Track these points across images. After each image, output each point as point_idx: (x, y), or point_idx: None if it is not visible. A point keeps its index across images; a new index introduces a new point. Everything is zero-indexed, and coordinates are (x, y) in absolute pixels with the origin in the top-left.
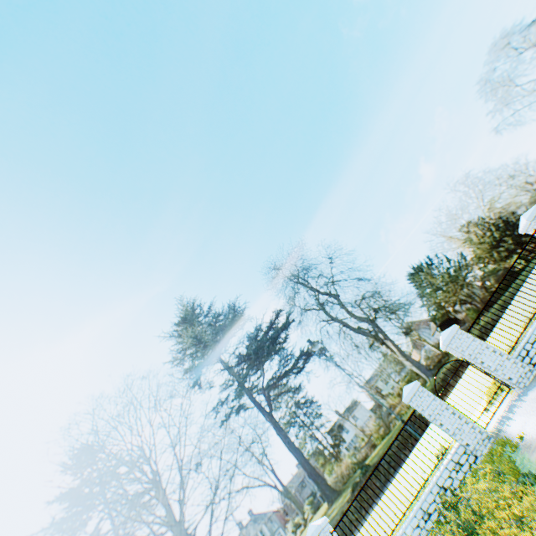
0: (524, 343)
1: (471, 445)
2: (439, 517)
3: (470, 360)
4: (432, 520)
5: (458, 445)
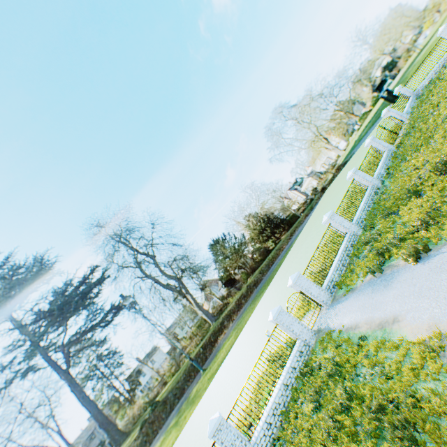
0: (328, 282)
1: (307, 339)
2: (292, 385)
3: (305, 292)
4: (289, 389)
5: (301, 341)
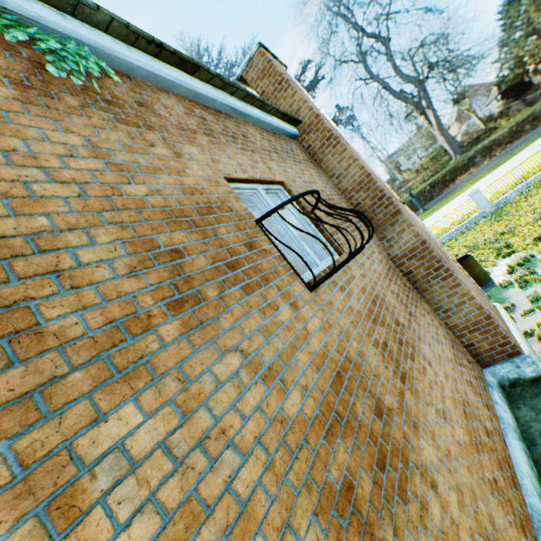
0: None
1: None
2: None
3: None
4: None
5: None
